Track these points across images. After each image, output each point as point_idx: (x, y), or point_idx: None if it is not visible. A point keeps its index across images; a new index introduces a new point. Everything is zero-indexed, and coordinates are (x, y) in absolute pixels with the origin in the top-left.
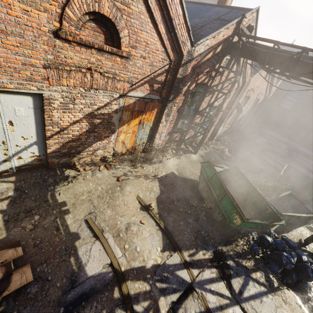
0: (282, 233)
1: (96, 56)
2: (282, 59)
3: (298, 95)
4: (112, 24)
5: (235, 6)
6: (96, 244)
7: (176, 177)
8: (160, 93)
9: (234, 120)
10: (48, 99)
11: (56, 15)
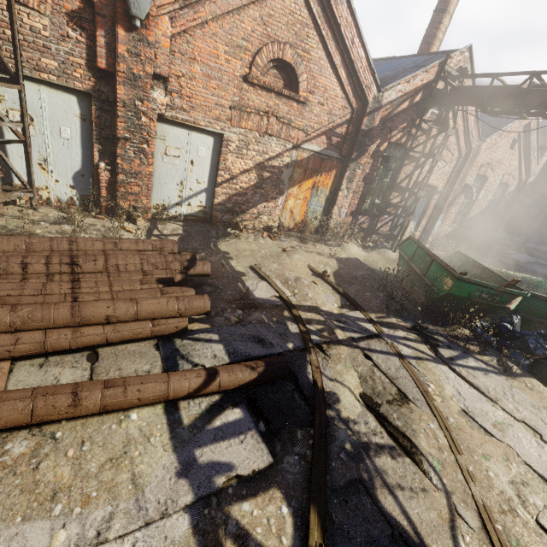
0: None
1: (274, 101)
2: (508, 94)
3: None
4: (292, 70)
5: (440, 51)
6: (262, 282)
7: (362, 262)
8: (339, 150)
9: (465, 217)
10: (226, 140)
11: (248, 63)
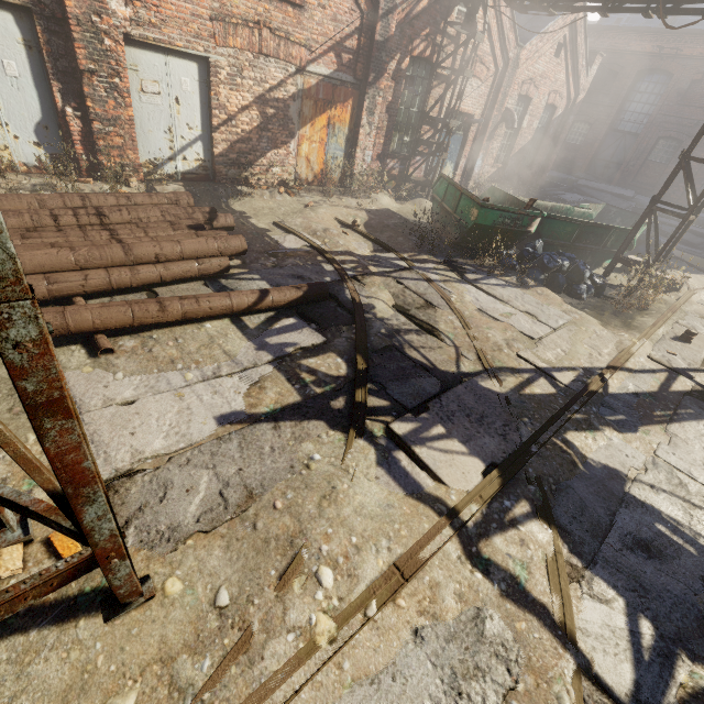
0: None
1: (264, 5)
2: None
3: (650, 96)
4: None
5: None
6: (290, 236)
7: (395, 213)
8: (353, 72)
9: (509, 153)
10: (214, 66)
11: None
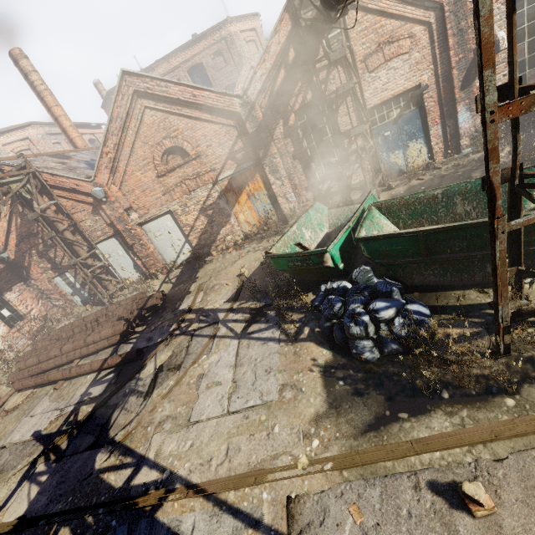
0: (458, 289)
1: (181, 171)
2: None
3: None
4: (178, 147)
5: None
6: (193, 296)
7: None
8: (250, 158)
9: None
10: (174, 211)
11: (154, 168)
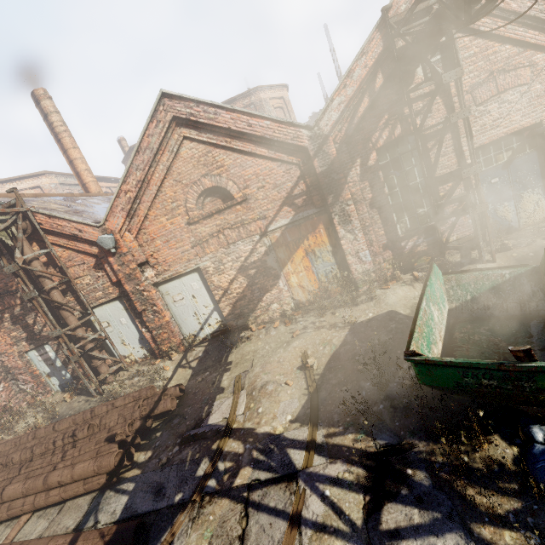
0: None
1: (220, 218)
2: None
3: None
4: (219, 187)
5: None
6: (229, 399)
7: (394, 317)
8: (312, 204)
9: None
10: (204, 269)
11: (185, 212)
